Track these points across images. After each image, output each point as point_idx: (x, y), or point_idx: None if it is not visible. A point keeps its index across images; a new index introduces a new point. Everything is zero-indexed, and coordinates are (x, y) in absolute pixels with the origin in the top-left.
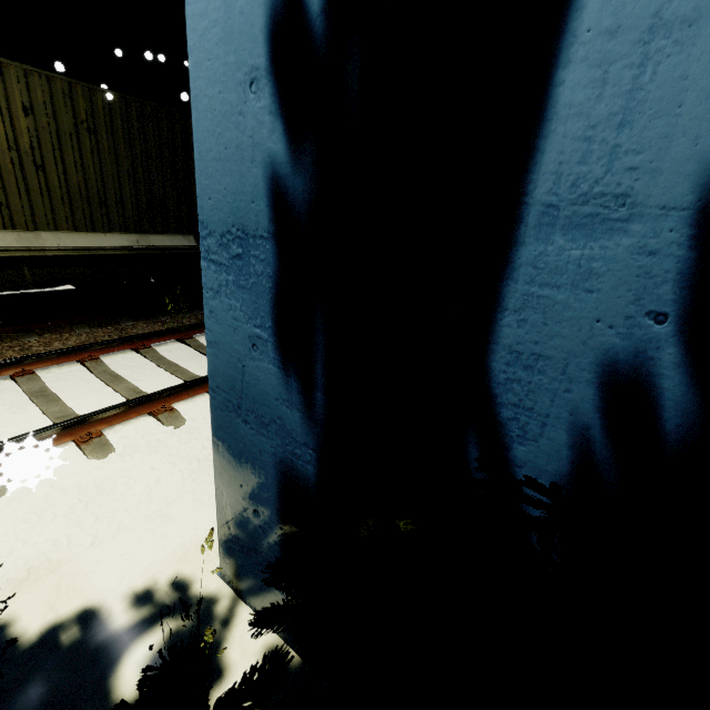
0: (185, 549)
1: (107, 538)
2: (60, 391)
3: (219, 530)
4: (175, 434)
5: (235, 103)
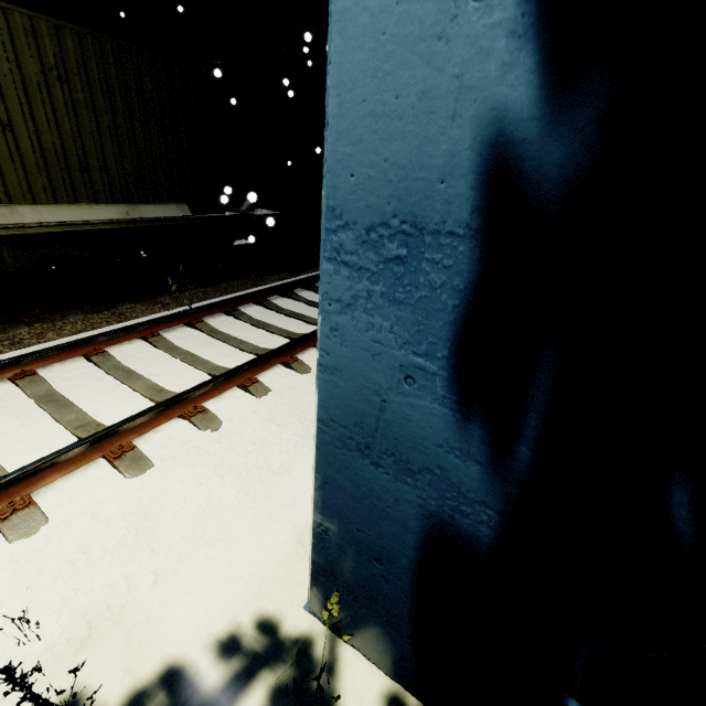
0: (260, 580)
1: (168, 573)
2: (70, 393)
3: (313, 569)
4: (214, 439)
5: (431, 19)
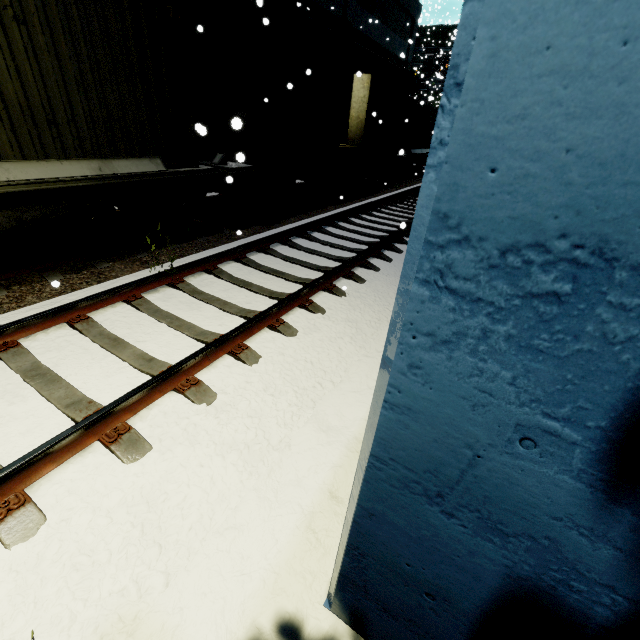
0: (275, 574)
1: (179, 571)
2: (56, 365)
3: (340, 580)
4: (210, 413)
5: None
